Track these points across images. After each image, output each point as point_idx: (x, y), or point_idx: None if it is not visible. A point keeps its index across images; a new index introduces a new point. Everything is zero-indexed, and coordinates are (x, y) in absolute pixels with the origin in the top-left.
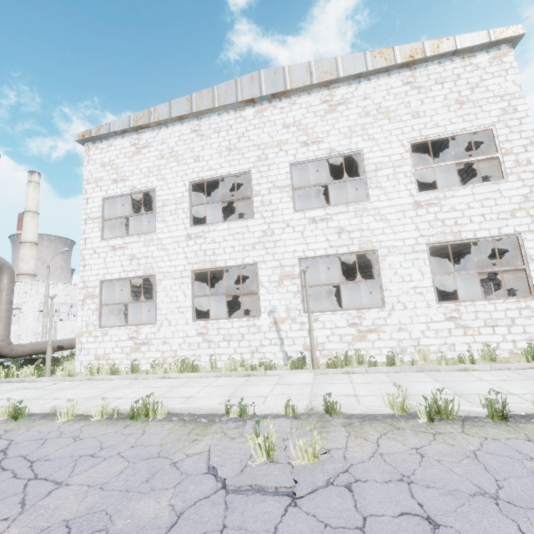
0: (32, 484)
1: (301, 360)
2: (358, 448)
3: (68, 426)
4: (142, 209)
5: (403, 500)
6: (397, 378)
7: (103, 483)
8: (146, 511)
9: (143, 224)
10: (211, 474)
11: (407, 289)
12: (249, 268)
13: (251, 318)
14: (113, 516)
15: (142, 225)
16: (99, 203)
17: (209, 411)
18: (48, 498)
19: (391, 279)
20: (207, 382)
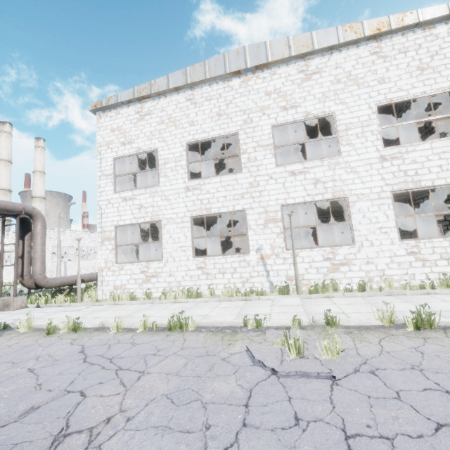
0: (121, 373)
1: (285, 287)
2: (366, 348)
3: (121, 336)
4: (141, 167)
5: (421, 381)
6: (372, 300)
7: (176, 372)
8: (222, 389)
9: (142, 179)
10: (258, 365)
11: (374, 229)
12: (233, 214)
13: (242, 254)
14: (199, 391)
15: (141, 181)
16: (111, 162)
17: (229, 325)
18: (141, 381)
19: (360, 221)
20: (213, 305)
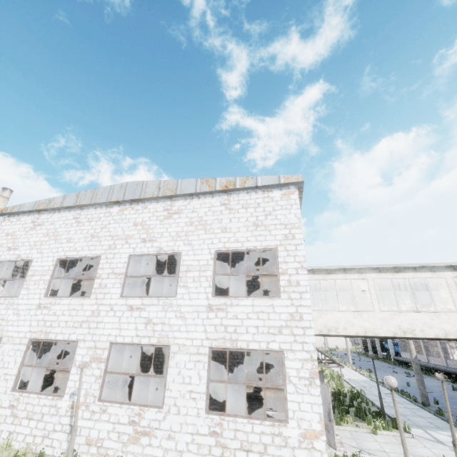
0: None
1: None
2: None
3: None
4: None
5: None
6: None
7: None
8: None
9: None
10: None
11: (185, 391)
12: None
13: (56, 397)
14: None
15: None
16: None
17: None
18: None
19: (175, 378)
20: None
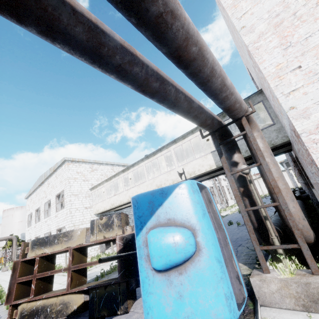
0: None
1: None
2: None
3: None
4: None
5: None
6: None
7: None
8: None
9: None
10: None
11: None
12: None
13: None
14: None
15: None
16: (27, 217)
17: None
18: None
19: None
20: None
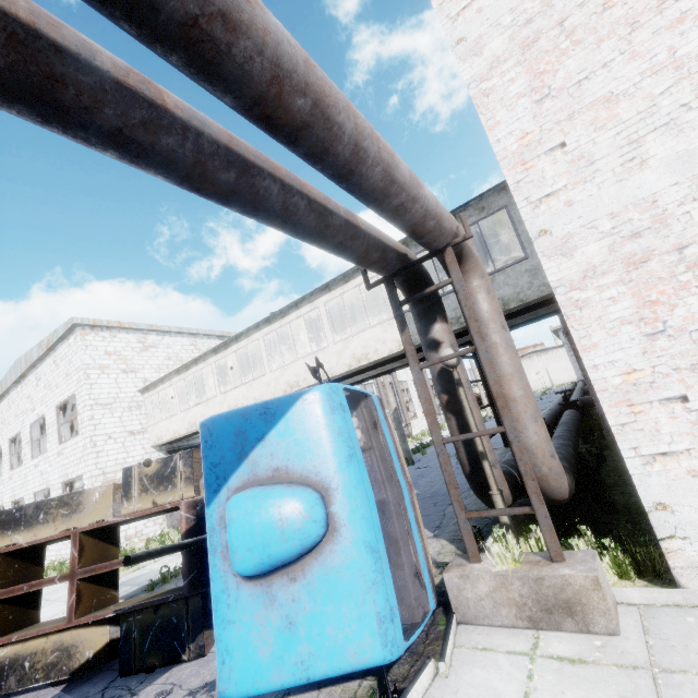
0: None
1: None
2: None
3: None
4: None
5: None
6: None
7: None
8: None
9: None
10: None
11: None
12: None
13: None
14: None
15: None
16: None
17: None
18: None
19: None
20: None
